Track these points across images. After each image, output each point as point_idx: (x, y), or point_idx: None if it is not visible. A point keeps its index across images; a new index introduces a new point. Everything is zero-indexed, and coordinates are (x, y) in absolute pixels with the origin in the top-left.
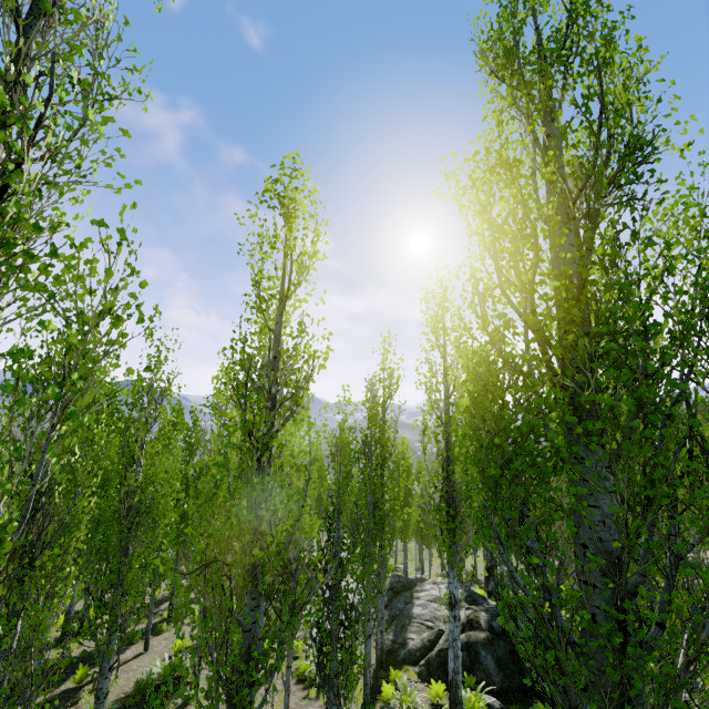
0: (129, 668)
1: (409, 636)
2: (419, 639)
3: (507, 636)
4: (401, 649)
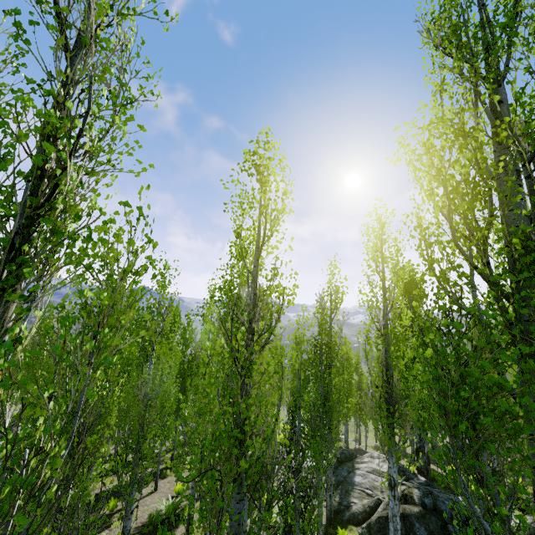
0: (144, 503)
1: (352, 500)
2: (360, 504)
3: (438, 512)
4: (346, 511)
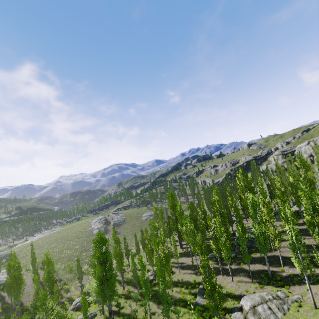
0: None
1: None
2: None
3: None
4: None
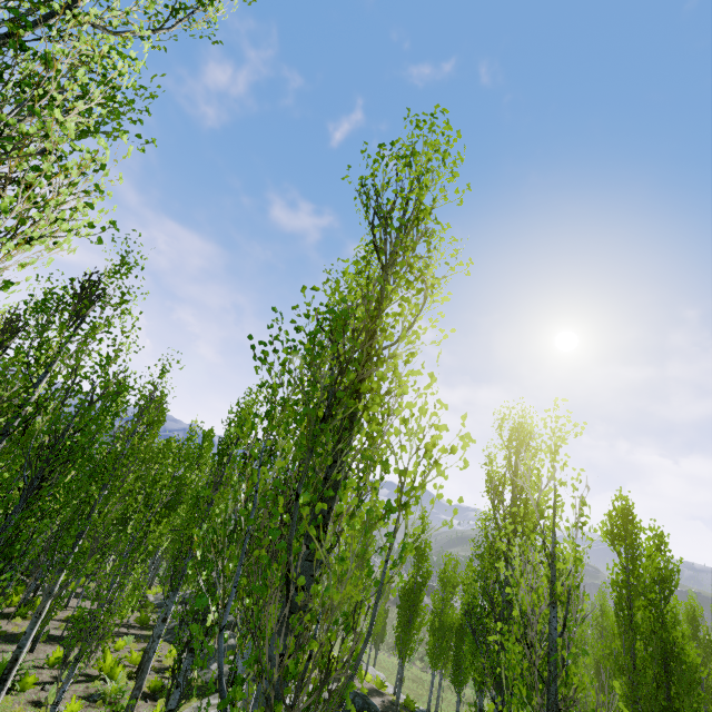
0: None
1: None
2: None
3: None
4: None
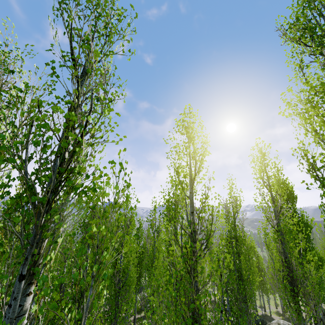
0: None
1: None
2: None
3: None
4: None
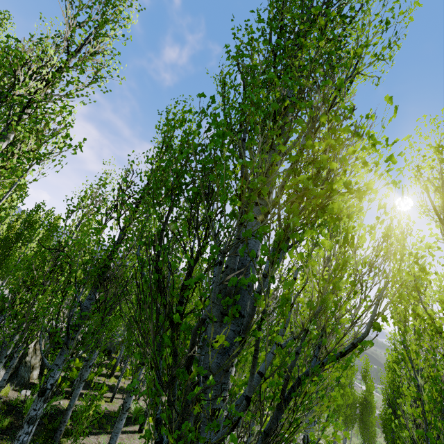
0: None
1: None
2: None
3: None
4: None
